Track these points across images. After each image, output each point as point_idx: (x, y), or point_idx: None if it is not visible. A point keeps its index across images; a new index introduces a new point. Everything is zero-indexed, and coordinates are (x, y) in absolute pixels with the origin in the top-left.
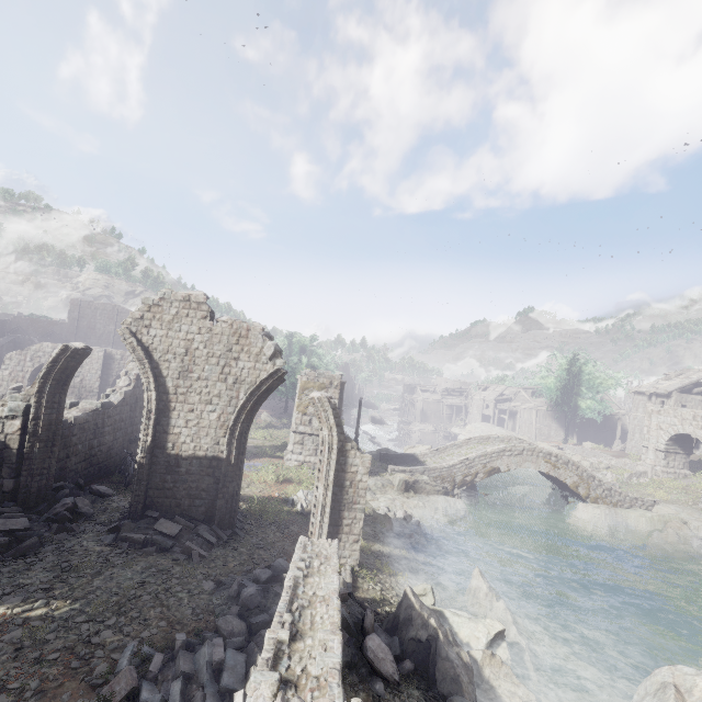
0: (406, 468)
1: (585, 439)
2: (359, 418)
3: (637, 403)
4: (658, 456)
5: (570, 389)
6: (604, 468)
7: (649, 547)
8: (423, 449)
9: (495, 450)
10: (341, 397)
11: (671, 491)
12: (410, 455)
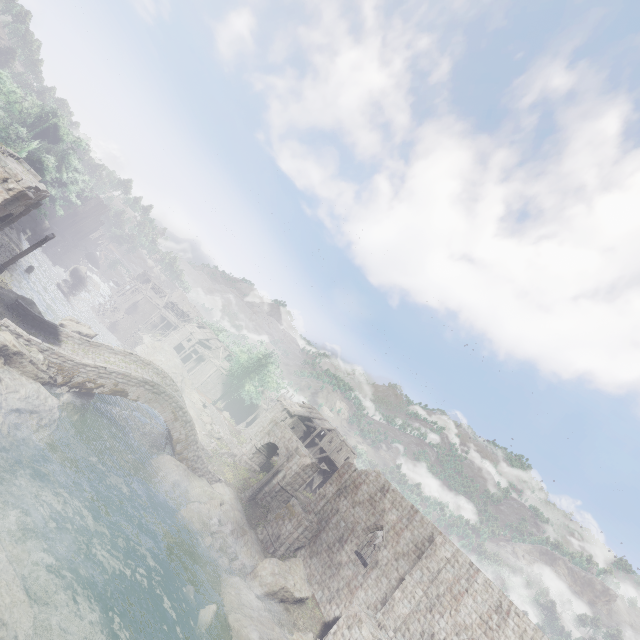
0: (25, 335)
1: (229, 409)
2: (30, 250)
3: (275, 408)
4: (252, 450)
5: (250, 372)
6: (216, 438)
7: (182, 513)
8: (85, 331)
9: (140, 377)
10: (8, 207)
11: (237, 477)
12: (53, 327)
